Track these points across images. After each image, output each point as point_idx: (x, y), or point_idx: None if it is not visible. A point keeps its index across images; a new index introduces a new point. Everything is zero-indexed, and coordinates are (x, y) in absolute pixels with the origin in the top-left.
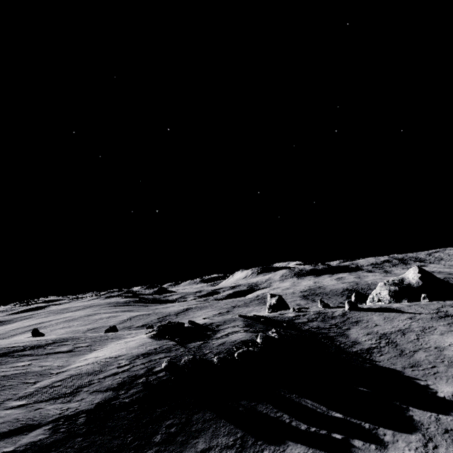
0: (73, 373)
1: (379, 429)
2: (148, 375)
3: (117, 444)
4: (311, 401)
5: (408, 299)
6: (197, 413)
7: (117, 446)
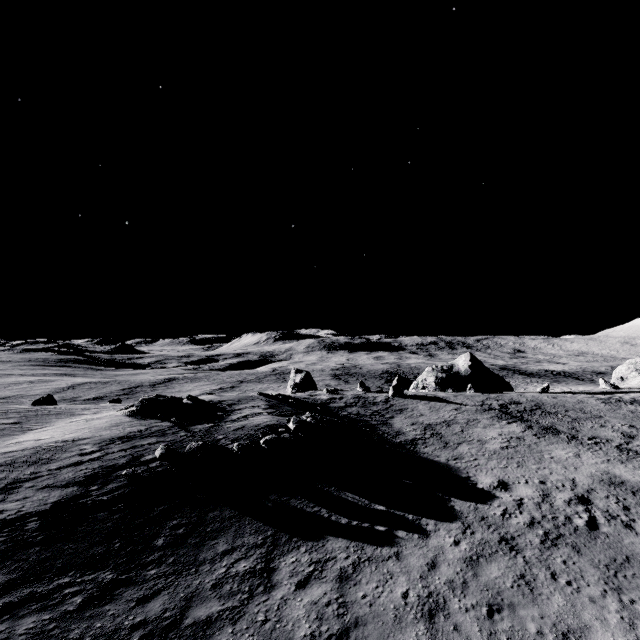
0: (1, 462)
1: (422, 520)
2: (134, 465)
3: (99, 552)
4: (353, 494)
5: (453, 388)
6: (213, 511)
7: (99, 554)
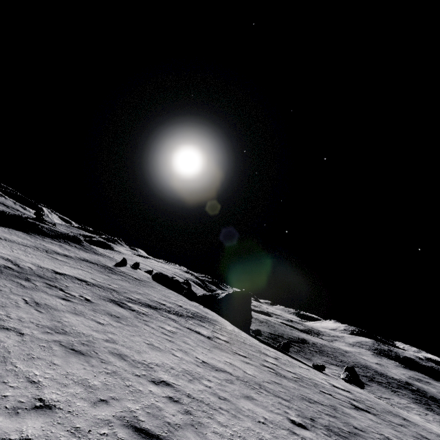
0: None
1: None
2: None
3: None
4: None
5: (199, 300)
6: None
7: None
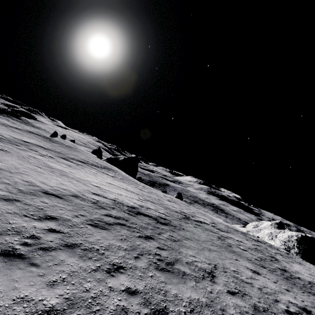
0: None
1: None
2: None
3: None
4: None
5: (108, 160)
6: None
7: None
